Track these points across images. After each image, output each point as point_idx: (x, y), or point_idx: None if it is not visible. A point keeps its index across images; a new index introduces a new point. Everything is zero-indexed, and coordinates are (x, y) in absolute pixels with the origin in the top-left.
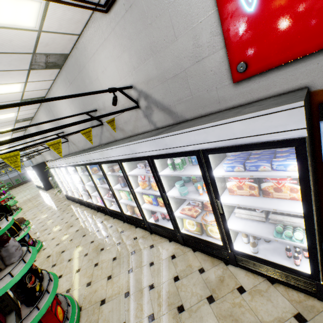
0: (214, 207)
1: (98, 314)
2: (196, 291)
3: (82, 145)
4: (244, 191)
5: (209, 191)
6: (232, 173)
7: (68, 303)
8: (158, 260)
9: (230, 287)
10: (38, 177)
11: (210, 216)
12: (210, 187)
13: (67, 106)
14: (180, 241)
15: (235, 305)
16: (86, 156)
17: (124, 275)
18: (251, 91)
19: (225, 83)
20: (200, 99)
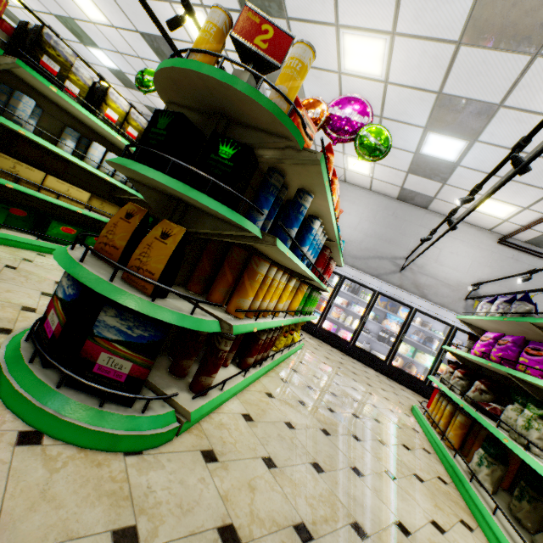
0: None
1: None
2: None
3: None
4: None
5: None
6: None
7: None
8: None
9: None
10: None
11: None
12: None
13: (357, 216)
14: None
15: None
16: (399, 291)
17: None
18: None
19: None
20: None
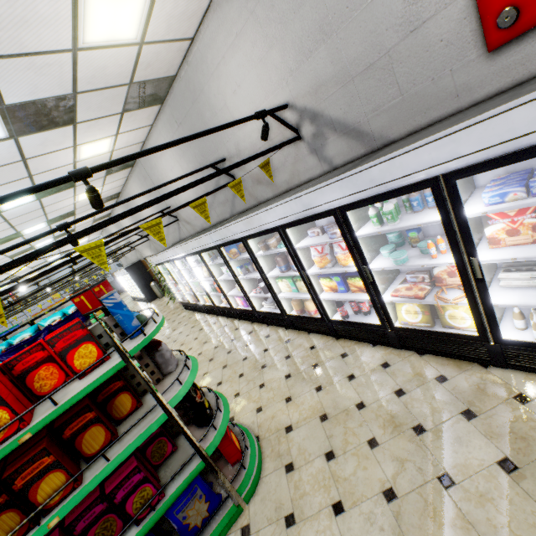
0: (465, 271)
1: (287, 443)
2: (439, 406)
3: (201, 222)
4: (521, 237)
5: (455, 244)
6: (502, 205)
7: (241, 430)
8: (360, 371)
9: (501, 396)
10: (134, 284)
11: (450, 293)
12: (457, 238)
13: (175, 163)
14: (392, 342)
15: (517, 418)
16: (220, 232)
17: (311, 395)
18: (524, 60)
19: (469, 56)
20: (417, 98)
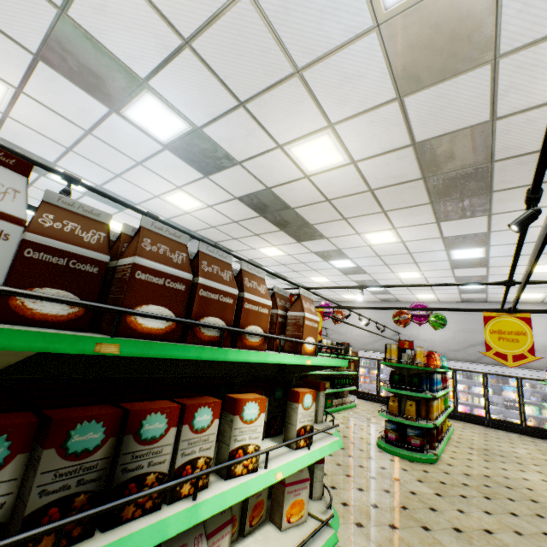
0: None
1: None
2: None
3: None
4: None
5: None
6: None
7: None
8: None
9: None
10: None
11: None
12: None
13: None
14: None
15: None
16: (500, 368)
17: None
18: None
19: None
20: None
